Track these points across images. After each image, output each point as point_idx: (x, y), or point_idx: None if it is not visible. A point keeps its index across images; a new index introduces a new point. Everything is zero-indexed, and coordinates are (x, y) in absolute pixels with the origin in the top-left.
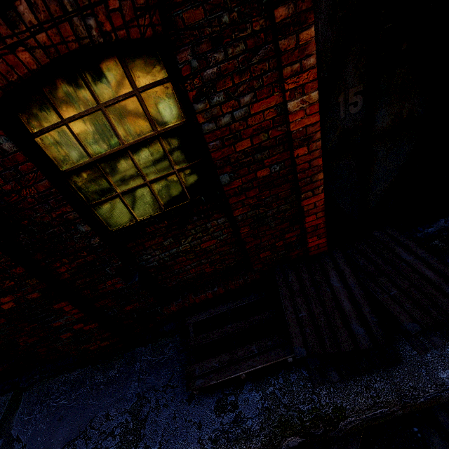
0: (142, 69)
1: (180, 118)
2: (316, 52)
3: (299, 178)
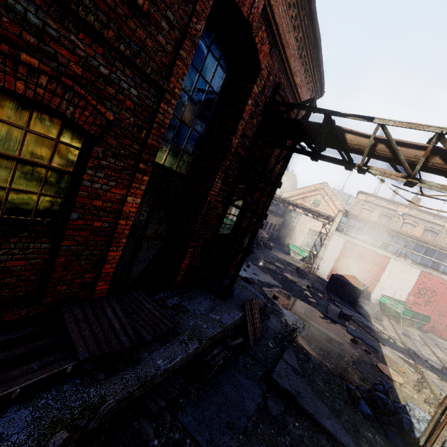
0: (70, 136)
1: (70, 168)
2: None
3: (115, 236)
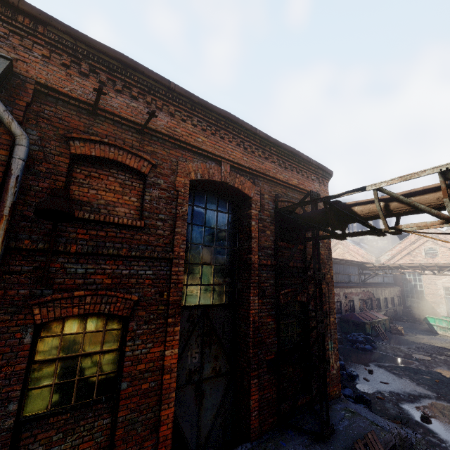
0: (113, 323)
1: (117, 346)
2: (180, 330)
3: (163, 393)
